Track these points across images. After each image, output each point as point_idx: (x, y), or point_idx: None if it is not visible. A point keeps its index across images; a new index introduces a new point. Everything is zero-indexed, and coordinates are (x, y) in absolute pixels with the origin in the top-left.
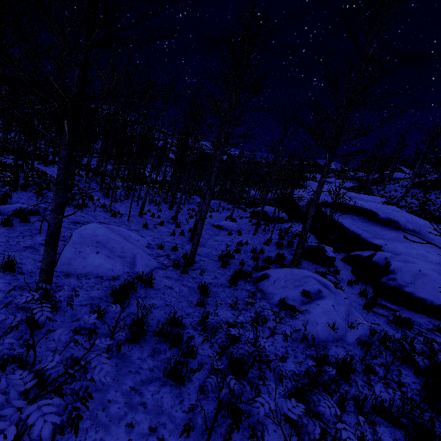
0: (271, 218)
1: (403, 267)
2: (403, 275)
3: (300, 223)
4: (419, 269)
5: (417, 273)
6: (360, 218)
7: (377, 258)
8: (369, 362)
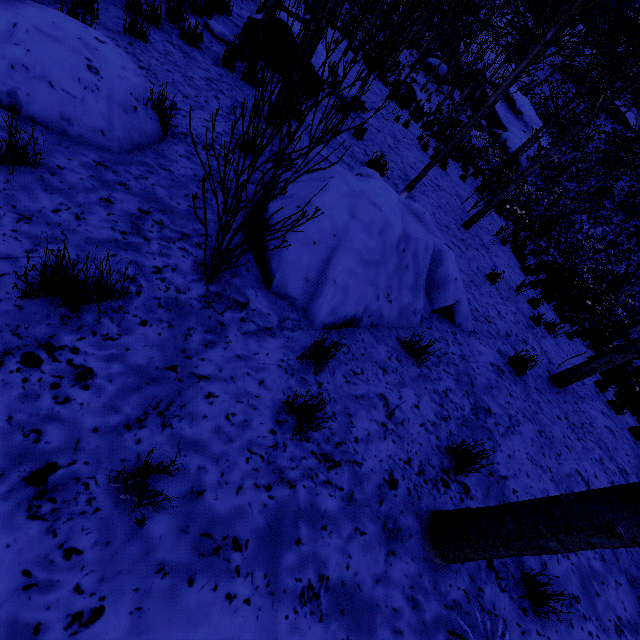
0: (442, 78)
1: (512, 141)
2: (510, 144)
3: (458, 90)
4: (516, 143)
5: (515, 144)
6: (505, 105)
7: (504, 134)
8: (491, 162)
